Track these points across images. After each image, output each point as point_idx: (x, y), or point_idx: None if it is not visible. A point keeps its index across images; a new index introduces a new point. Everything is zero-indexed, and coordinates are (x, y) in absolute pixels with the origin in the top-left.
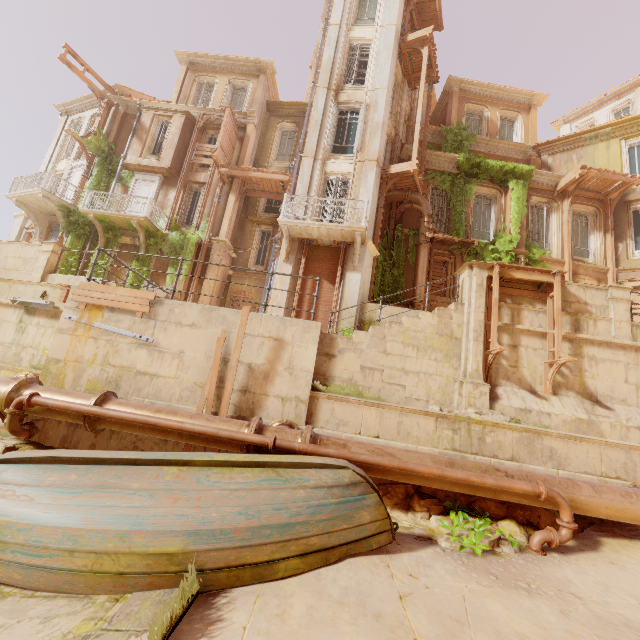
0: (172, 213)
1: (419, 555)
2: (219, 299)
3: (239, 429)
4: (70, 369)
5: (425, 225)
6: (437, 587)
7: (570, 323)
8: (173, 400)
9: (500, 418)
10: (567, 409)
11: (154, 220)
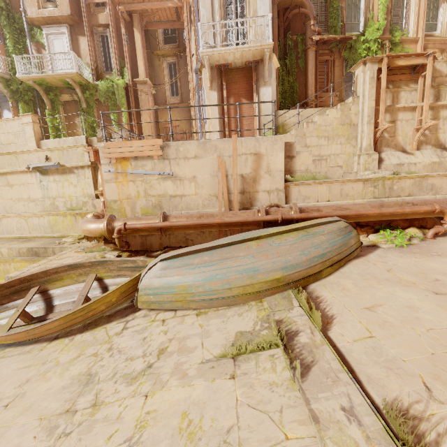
0: (92, 63)
1: (377, 253)
2: (155, 132)
3: (254, 215)
4: (126, 204)
5: (312, 28)
6: (399, 264)
7: (433, 95)
8: (199, 208)
9: (387, 173)
10: (426, 158)
11: (82, 73)
